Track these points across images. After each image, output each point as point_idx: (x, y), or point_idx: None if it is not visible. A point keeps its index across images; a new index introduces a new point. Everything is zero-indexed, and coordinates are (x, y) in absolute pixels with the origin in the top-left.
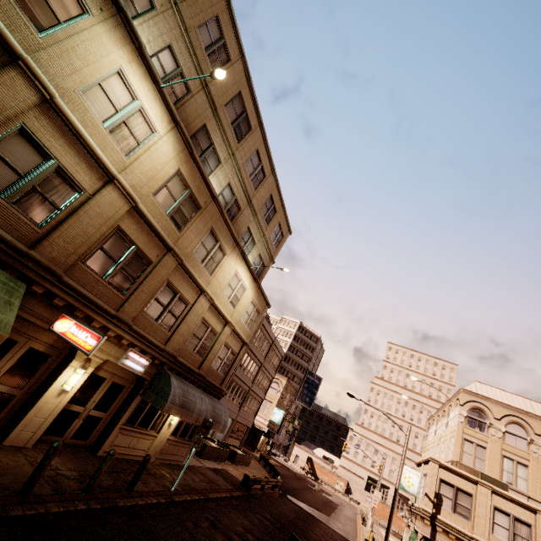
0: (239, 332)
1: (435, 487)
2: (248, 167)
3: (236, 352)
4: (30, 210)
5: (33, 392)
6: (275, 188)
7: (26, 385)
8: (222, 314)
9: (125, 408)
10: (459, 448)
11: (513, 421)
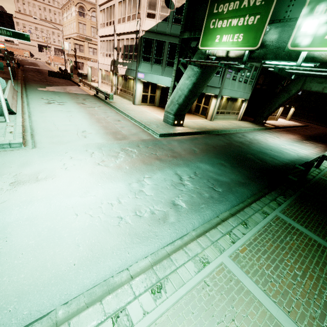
0: None
1: (74, 46)
2: None
3: None
4: None
5: None
6: None
7: None
8: None
9: None
10: (78, 27)
11: (93, 11)
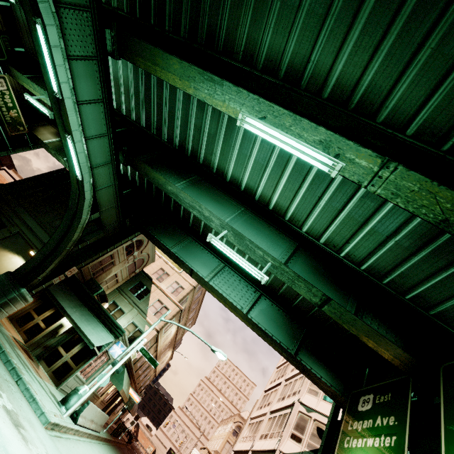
0: (157, 373)
1: None
2: (190, 315)
3: (151, 379)
4: (140, 365)
5: (109, 403)
6: (197, 313)
7: (109, 401)
8: (156, 370)
9: (117, 406)
10: (223, 445)
11: None
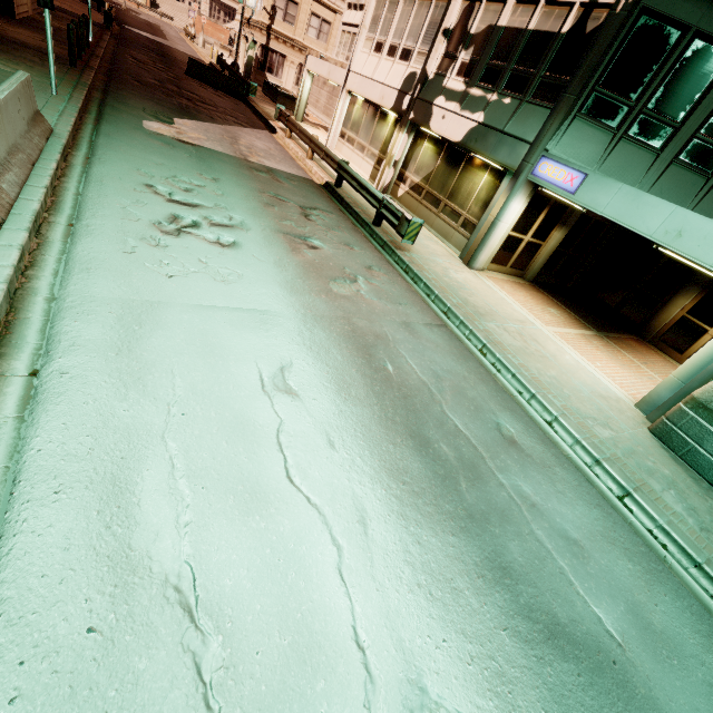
0: None
1: (272, 0)
2: None
3: None
4: None
5: None
6: None
7: None
8: None
9: None
10: None
11: None
